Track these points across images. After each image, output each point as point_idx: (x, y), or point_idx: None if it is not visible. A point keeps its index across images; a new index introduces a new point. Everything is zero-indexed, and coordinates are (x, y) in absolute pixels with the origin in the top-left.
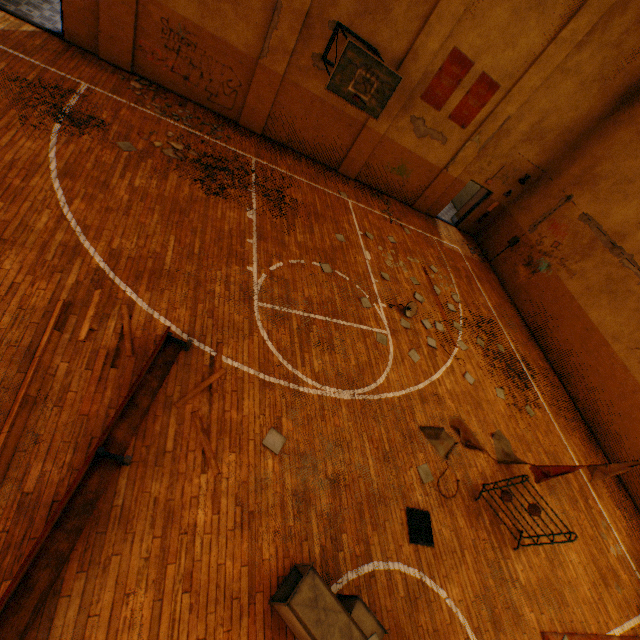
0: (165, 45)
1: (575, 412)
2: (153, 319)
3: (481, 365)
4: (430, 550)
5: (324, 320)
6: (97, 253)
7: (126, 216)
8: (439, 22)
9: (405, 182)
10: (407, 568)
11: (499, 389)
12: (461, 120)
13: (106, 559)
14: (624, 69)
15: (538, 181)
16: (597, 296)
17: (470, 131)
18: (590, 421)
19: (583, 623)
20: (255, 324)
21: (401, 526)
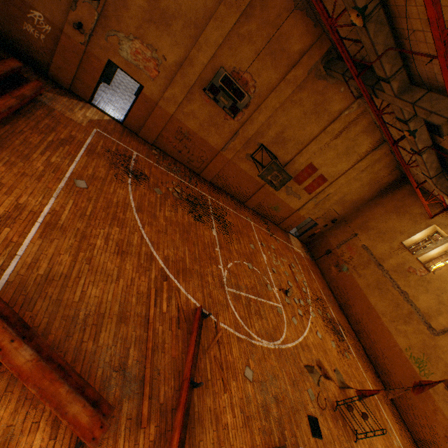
0: (175, 136)
1: (366, 356)
2: (188, 299)
3: (322, 326)
4: (321, 441)
5: (255, 298)
6: (160, 258)
7: (166, 235)
8: (306, 152)
9: (277, 213)
10: None
11: (332, 341)
12: (309, 191)
13: (198, 443)
14: (379, 182)
15: (340, 222)
16: (373, 289)
17: (312, 196)
18: (374, 362)
19: None
20: (228, 301)
21: (307, 426)
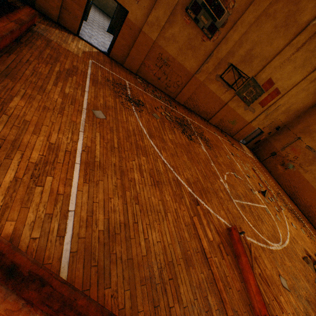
0: (156, 64)
1: None
2: (218, 219)
3: (291, 217)
4: None
5: (251, 205)
6: (184, 182)
7: (178, 157)
8: (268, 68)
9: (233, 127)
10: None
11: (301, 229)
12: (262, 104)
13: None
14: None
15: (282, 129)
16: None
17: (264, 108)
18: None
19: None
20: (240, 213)
21: None
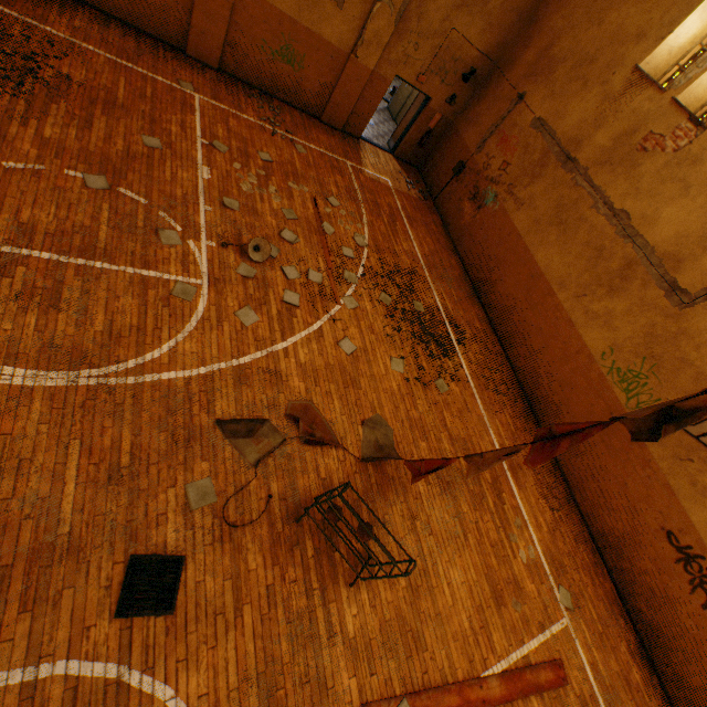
0: None
1: (514, 384)
2: None
3: (377, 328)
4: (163, 621)
5: (53, 260)
6: None
7: None
8: None
9: (300, 77)
10: (89, 666)
11: (398, 359)
12: None
13: None
14: None
15: (489, 79)
16: (546, 230)
17: None
18: (530, 393)
19: (445, 670)
20: None
21: (105, 592)
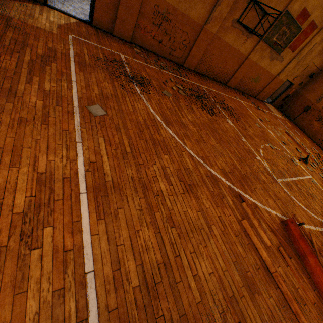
0: (153, 22)
1: None
2: (268, 212)
3: None
4: None
5: (296, 179)
6: (219, 175)
7: (205, 143)
8: None
9: (256, 85)
10: None
11: None
12: (293, 48)
13: None
14: None
15: (317, 75)
16: None
17: (295, 53)
18: None
19: None
20: (288, 195)
21: None
